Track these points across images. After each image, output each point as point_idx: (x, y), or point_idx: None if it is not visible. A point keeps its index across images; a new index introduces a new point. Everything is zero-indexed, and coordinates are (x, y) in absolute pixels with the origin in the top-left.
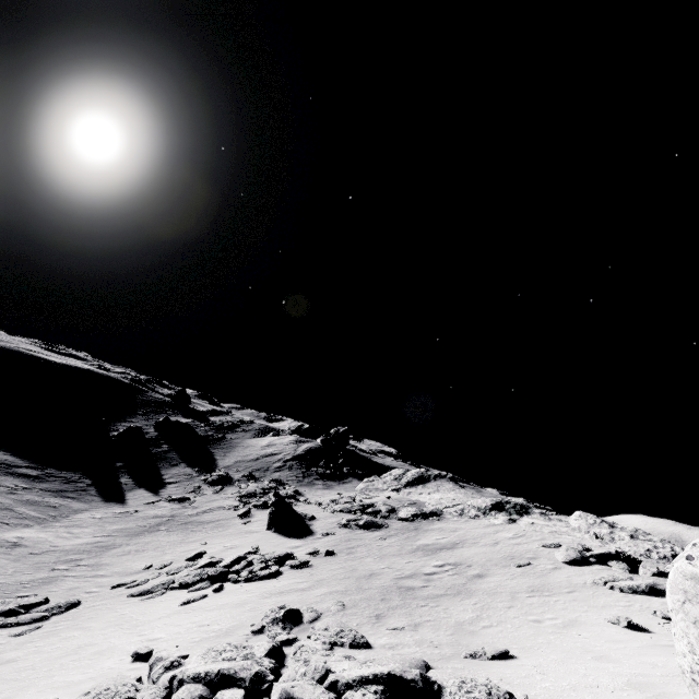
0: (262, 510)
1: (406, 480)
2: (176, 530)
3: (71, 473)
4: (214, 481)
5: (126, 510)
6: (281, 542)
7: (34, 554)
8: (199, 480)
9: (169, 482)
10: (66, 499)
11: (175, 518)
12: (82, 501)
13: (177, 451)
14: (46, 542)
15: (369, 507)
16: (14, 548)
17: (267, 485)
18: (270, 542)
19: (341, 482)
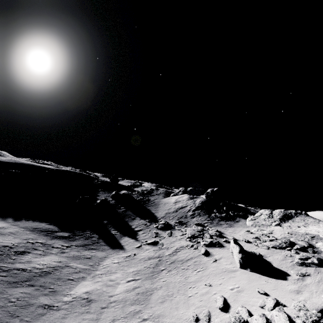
0: (212, 248)
1: (277, 217)
2: (171, 269)
3: (84, 231)
4: (163, 227)
5: (128, 254)
6: (273, 284)
7: (104, 308)
8: (152, 227)
9: (137, 230)
10: (91, 251)
11: (162, 258)
12: (100, 251)
13: (130, 210)
14: (103, 293)
15: (291, 243)
16: (89, 305)
17: (197, 228)
18: (263, 283)
19: (235, 221)
